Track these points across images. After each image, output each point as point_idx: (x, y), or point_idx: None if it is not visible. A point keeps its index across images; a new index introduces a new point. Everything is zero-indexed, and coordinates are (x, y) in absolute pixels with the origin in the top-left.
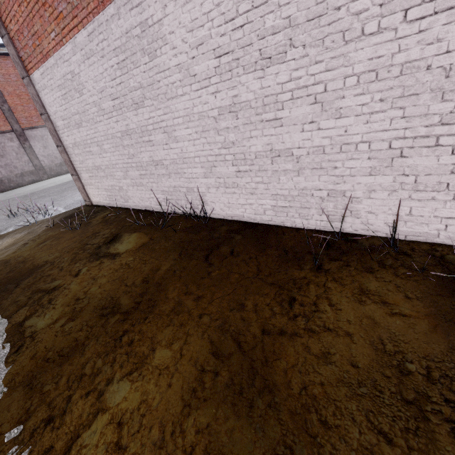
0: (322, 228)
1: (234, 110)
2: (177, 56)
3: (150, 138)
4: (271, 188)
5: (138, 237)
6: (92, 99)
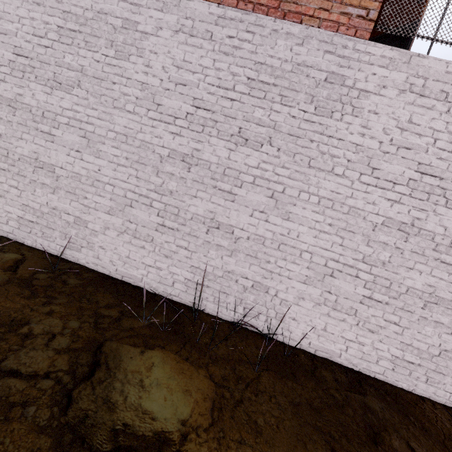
0: (448, 402)
1: (407, 231)
2: (363, 136)
3: (233, 190)
4: (406, 335)
5: (175, 371)
6: (144, 78)
